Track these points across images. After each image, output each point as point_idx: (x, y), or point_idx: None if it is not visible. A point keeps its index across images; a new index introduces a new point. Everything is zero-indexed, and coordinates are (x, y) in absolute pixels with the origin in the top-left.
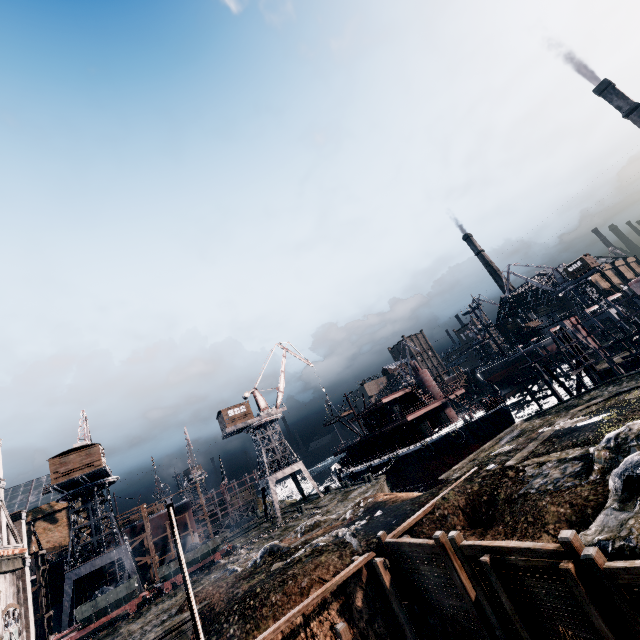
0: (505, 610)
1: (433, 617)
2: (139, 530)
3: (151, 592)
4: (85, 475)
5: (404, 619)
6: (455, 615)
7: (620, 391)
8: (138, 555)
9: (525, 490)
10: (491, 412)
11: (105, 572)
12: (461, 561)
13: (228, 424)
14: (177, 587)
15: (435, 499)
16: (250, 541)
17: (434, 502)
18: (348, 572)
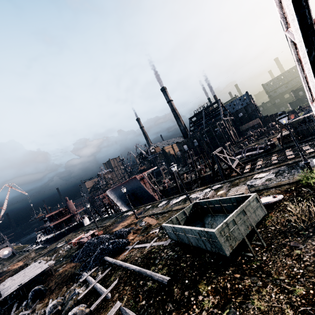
0: None
1: None
2: None
3: None
4: None
5: None
6: None
7: (84, 230)
8: None
9: None
10: (76, 224)
11: None
12: None
13: None
14: None
15: (3, 276)
16: None
17: (1, 278)
18: None
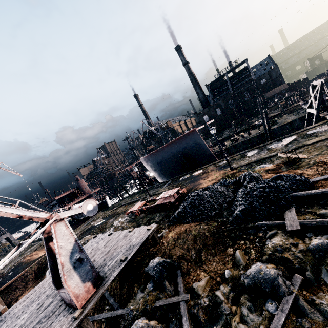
0: None
1: None
2: None
3: None
4: None
5: None
6: None
7: (122, 205)
8: None
9: None
10: (99, 203)
11: None
12: None
13: None
14: None
15: (29, 267)
16: None
17: (26, 269)
18: None
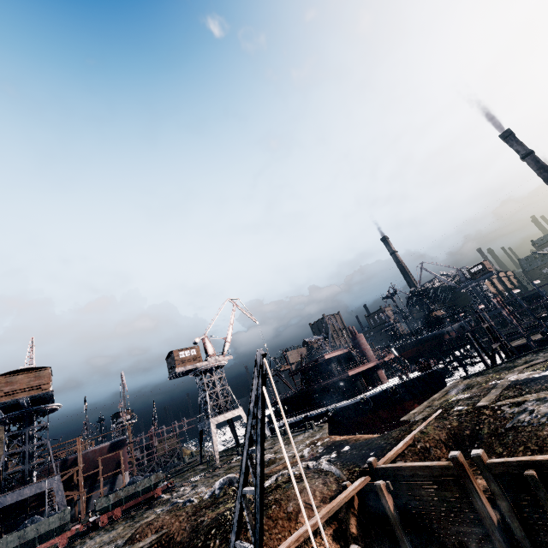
0: (542, 532)
1: (435, 547)
2: (70, 464)
3: (83, 526)
4: (30, 397)
5: (409, 547)
6: (465, 543)
7: None
8: (64, 490)
9: (512, 424)
10: (426, 372)
11: (28, 505)
12: (487, 480)
13: (178, 364)
14: (113, 522)
15: (412, 433)
16: (190, 480)
17: (413, 436)
18: (349, 494)
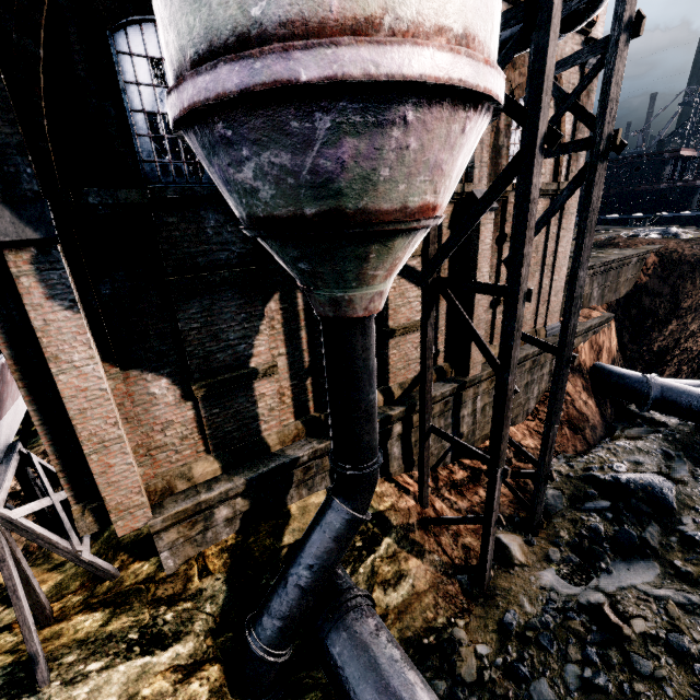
0: None
1: None
2: None
3: None
4: None
5: None
6: None
7: None
8: None
9: None
10: None
11: None
12: None
13: None
14: None
15: None
16: None
17: None
18: None
